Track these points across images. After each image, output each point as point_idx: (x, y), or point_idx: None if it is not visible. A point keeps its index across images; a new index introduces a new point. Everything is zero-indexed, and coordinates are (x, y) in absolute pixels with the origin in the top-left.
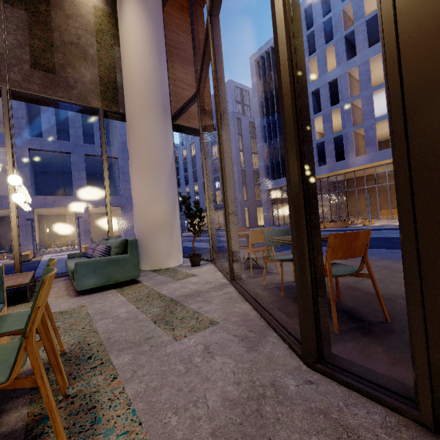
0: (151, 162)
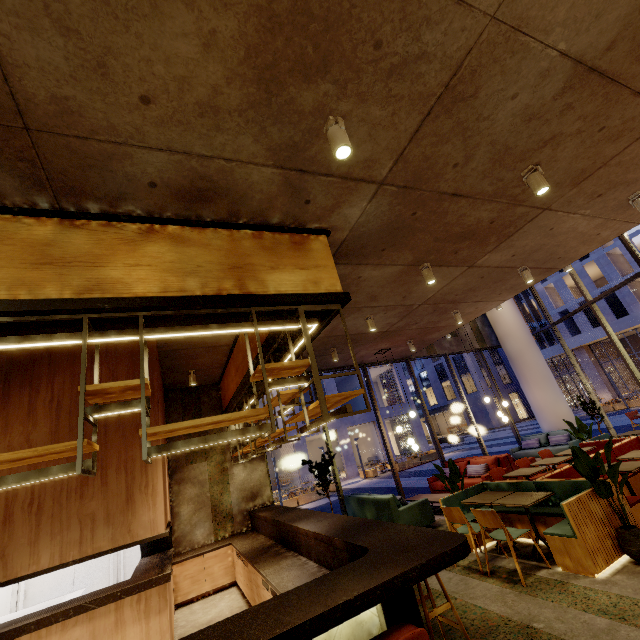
0: (545, 378)
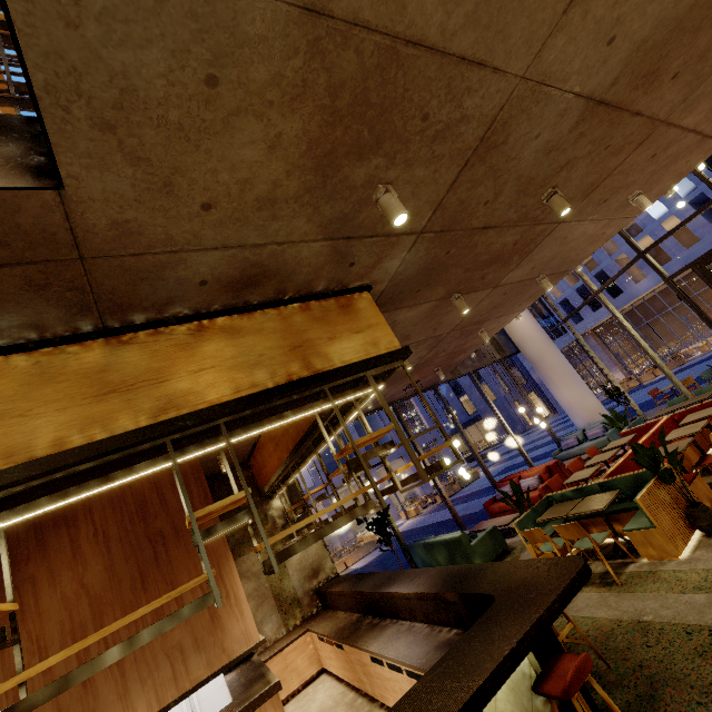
0: (569, 375)
